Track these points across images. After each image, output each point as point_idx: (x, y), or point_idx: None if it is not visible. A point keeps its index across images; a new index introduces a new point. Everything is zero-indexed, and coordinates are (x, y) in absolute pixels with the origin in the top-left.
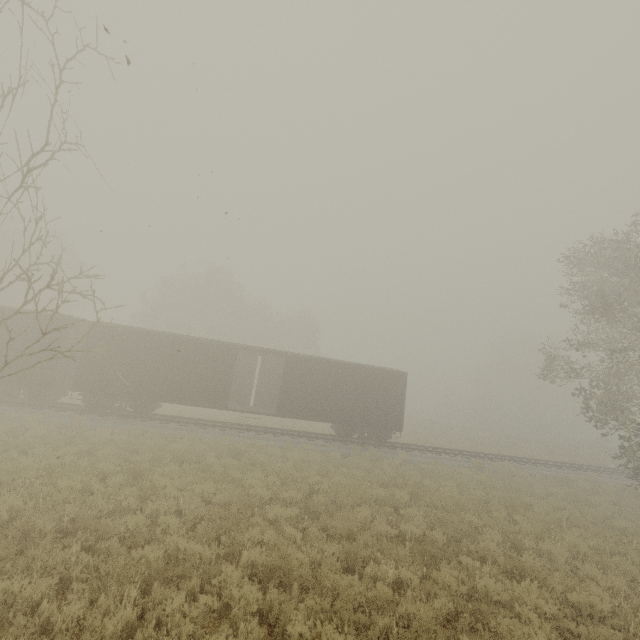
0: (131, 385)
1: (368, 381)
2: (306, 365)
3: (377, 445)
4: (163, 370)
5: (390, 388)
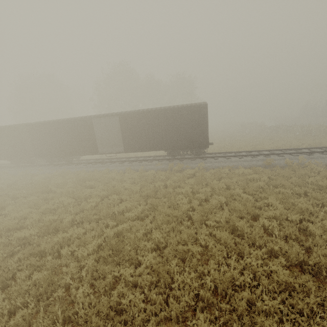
0: (55, 151)
1: (176, 118)
2: (132, 118)
3: (194, 158)
4: (63, 140)
5: (194, 119)
